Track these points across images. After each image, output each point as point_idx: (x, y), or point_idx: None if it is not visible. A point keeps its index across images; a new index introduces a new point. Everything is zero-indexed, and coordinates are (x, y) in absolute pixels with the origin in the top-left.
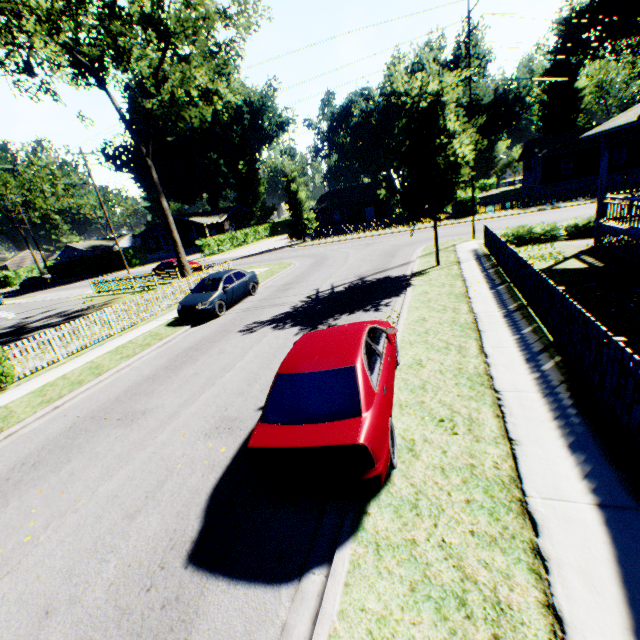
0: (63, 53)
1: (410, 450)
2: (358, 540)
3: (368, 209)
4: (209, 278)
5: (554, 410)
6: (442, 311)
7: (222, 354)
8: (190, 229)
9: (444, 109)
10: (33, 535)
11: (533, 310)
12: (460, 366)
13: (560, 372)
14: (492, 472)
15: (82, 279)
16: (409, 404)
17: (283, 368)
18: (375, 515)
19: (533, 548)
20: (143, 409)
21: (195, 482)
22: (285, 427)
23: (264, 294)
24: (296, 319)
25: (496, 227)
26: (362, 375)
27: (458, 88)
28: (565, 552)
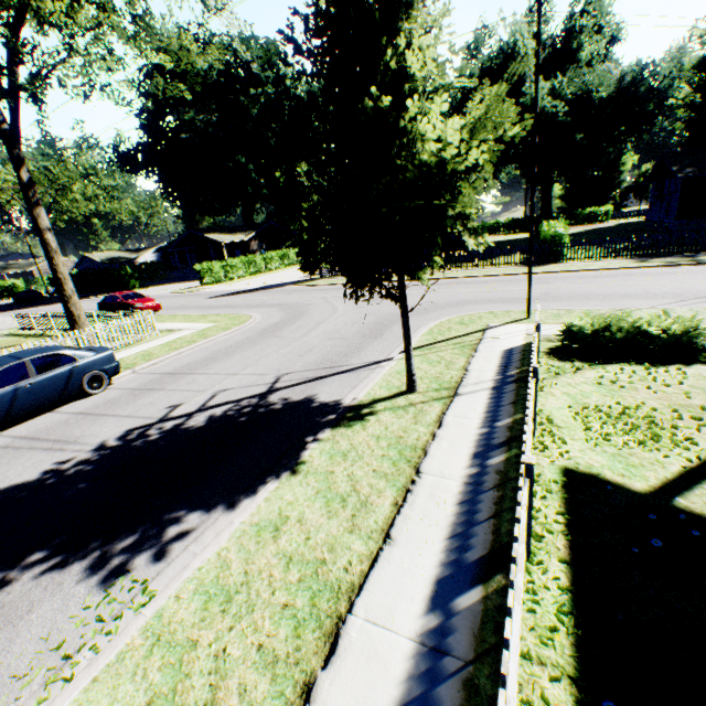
0: None
1: None
2: None
3: None
4: None
5: None
6: None
7: None
8: (213, 246)
9: (402, 16)
10: None
11: None
12: None
13: None
14: None
15: None
16: None
17: None
18: None
19: None
20: None
21: None
22: None
23: (110, 394)
24: None
25: (582, 292)
26: None
27: None
28: None
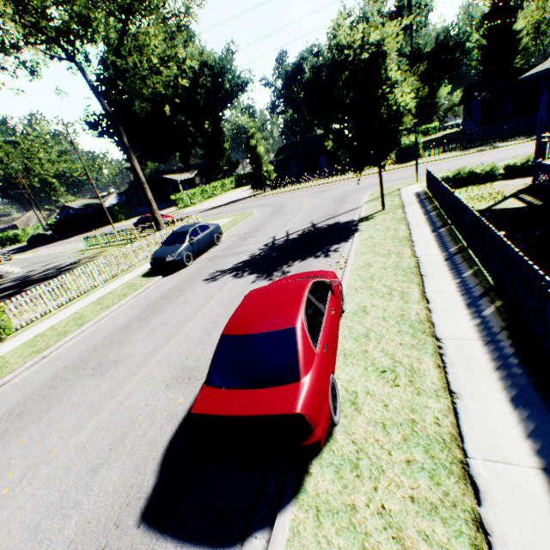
0: (34, 31)
1: (352, 403)
2: (299, 504)
3: (321, 158)
4: (177, 232)
5: (495, 359)
6: (386, 256)
7: (187, 303)
8: (166, 185)
9: (385, 59)
10: (10, 487)
11: (473, 253)
12: (402, 312)
13: (501, 318)
14: (433, 429)
15: (77, 234)
16: (353, 353)
17: (227, 329)
18: (316, 475)
19: (475, 519)
20: (115, 359)
21: (154, 434)
22: (226, 392)
23: (227, 243)
24: (254, 267)
25: (438, 170)
26: (301, 337)
27: (399, 37)
28: (509, 525)
